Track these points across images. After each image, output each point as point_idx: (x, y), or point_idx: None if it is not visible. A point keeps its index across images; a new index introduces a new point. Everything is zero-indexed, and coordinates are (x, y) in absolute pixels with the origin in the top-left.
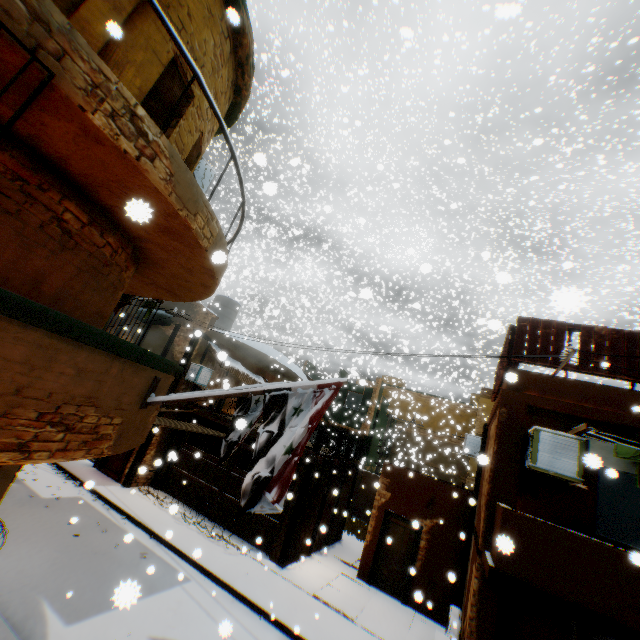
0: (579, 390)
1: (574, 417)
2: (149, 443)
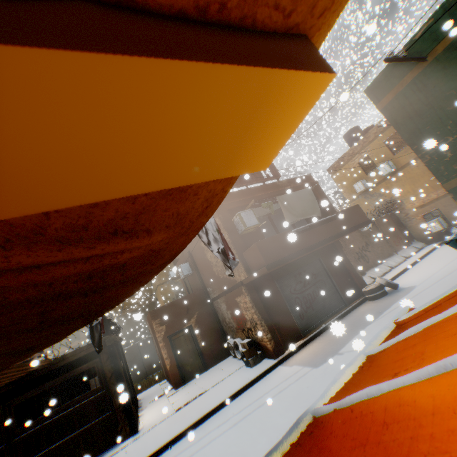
0: (237, 195)
1: (241, 206)
2: None
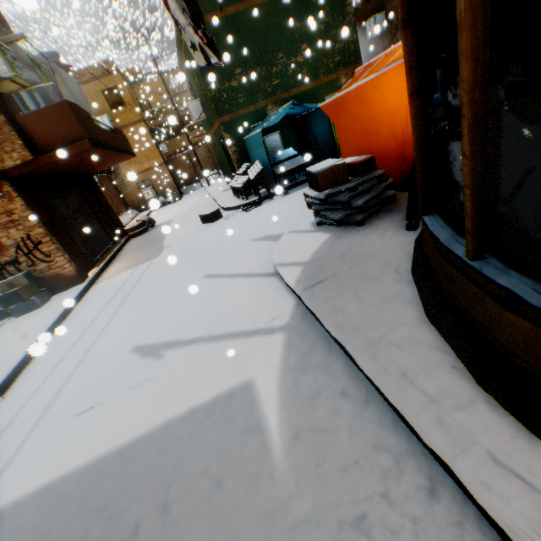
0: None
1: None
2: None
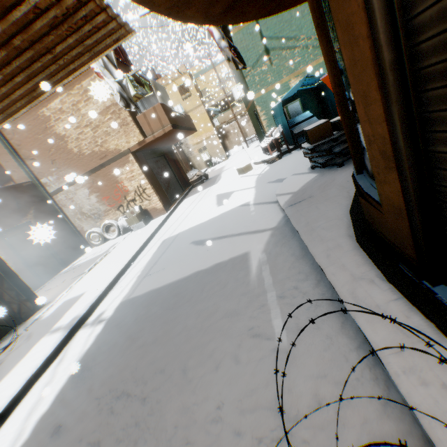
0: None
1: None
2: None
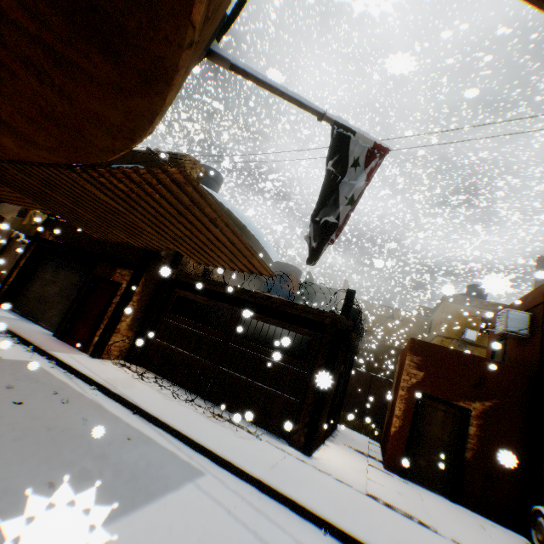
0: None
1: None
2: (124, 308)
